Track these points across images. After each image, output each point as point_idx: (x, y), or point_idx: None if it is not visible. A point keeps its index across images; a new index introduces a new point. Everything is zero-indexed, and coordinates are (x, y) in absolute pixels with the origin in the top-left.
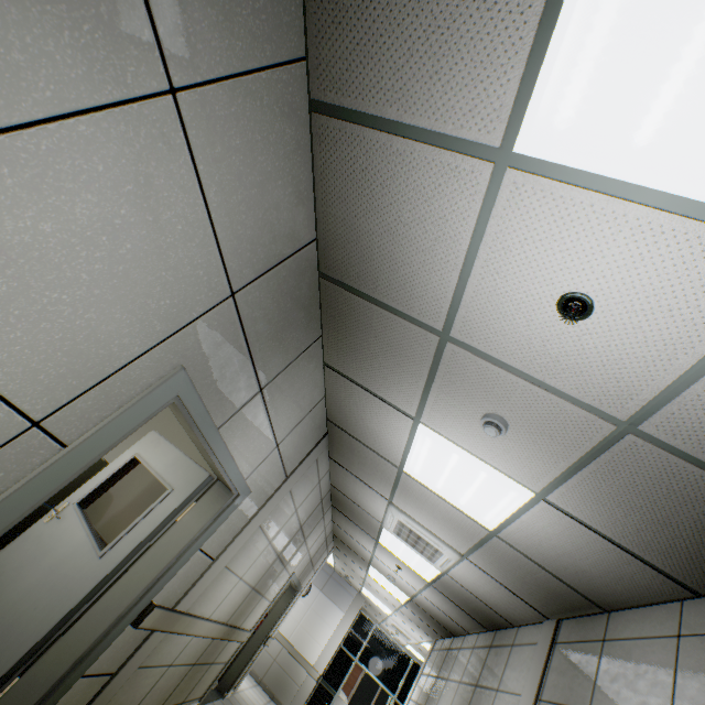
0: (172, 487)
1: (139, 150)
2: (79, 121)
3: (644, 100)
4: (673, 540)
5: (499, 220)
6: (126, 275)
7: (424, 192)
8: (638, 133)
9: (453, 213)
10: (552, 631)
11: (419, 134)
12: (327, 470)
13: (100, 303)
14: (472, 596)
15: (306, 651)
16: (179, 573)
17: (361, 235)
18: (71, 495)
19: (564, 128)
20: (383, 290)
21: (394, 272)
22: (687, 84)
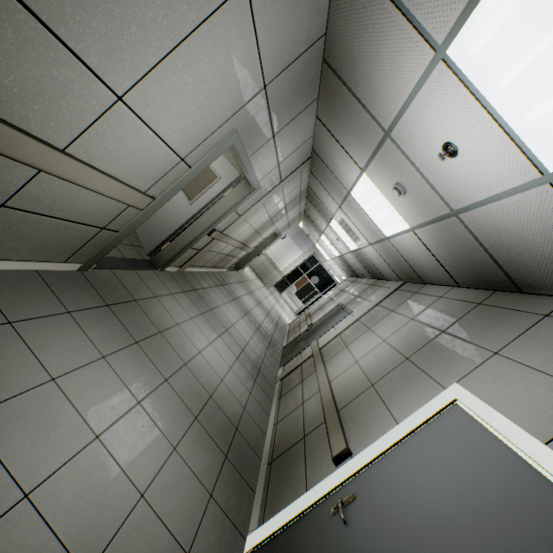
0: (220, 177)
1: (227, 26)
2: (204, 25)
3: (508, 66)
4: (457, 264)
5: (429, 87)
6: (216, 92)
7: (396, 46)
8: (500, 81)
9: (408, 68)
10: (399, 285)
11: (402, 6)
12: (307, 178)
13: (206, 108)
14: (370, 263)
15: (279, 264)
16: (225, 219)
17: (354, 50)
18: None
19: (472, 56)
20: (360, 91)
21: (369, 84)
22: (526, 70)
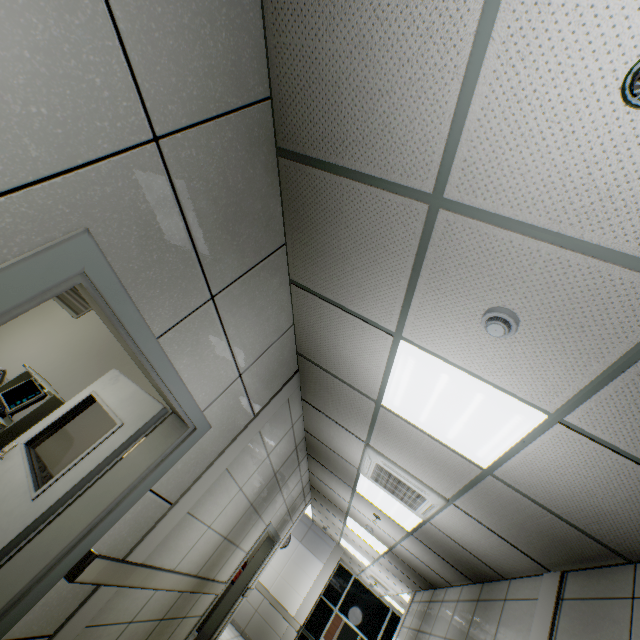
0: (122, 422)
1: None
2: None
3: None
4: None
5: None
6: None
7: None
8: None
9: None
10: (556, 585)
11: None
12: (301, 414)
13: None
14: (456, 546)
15: (287, 602)
16: (126, 518)
17: (325, 66)
18: (21, 435)
19: None
20: (355, 150)
21: (369, 115)
22: None
